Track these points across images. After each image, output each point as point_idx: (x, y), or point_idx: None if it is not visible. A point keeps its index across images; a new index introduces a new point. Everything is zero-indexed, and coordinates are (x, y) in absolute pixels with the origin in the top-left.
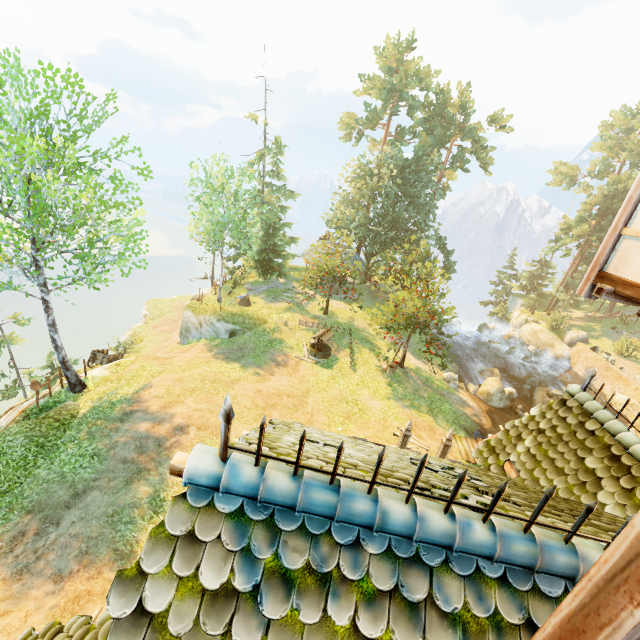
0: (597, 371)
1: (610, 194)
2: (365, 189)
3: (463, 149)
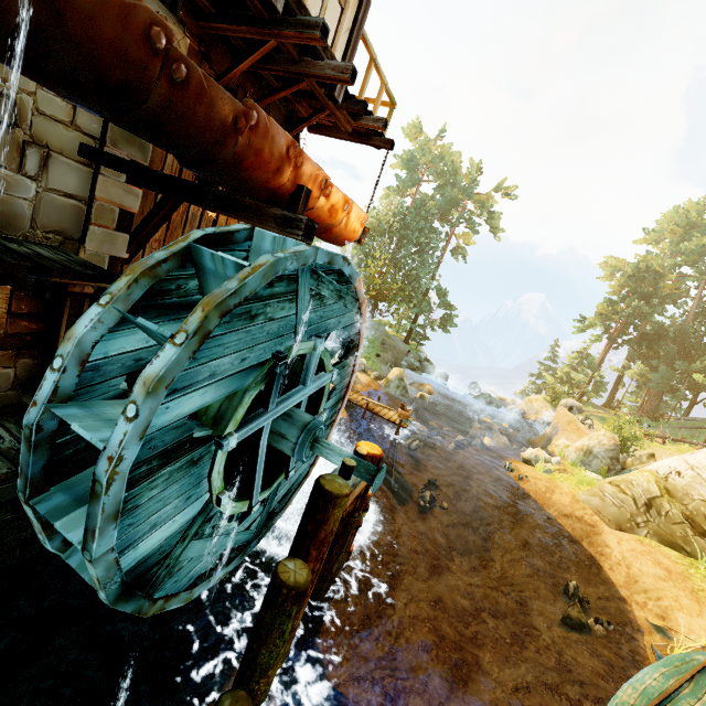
0: (561, 426)
1: (636, 274)
2: None
3: (472, 212)
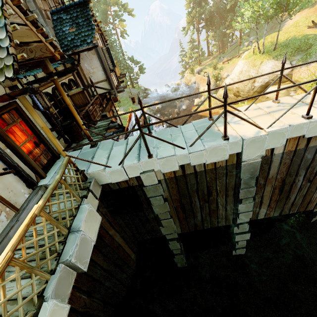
0: (199, 82)
1: None
2: None
3: (116, 11)
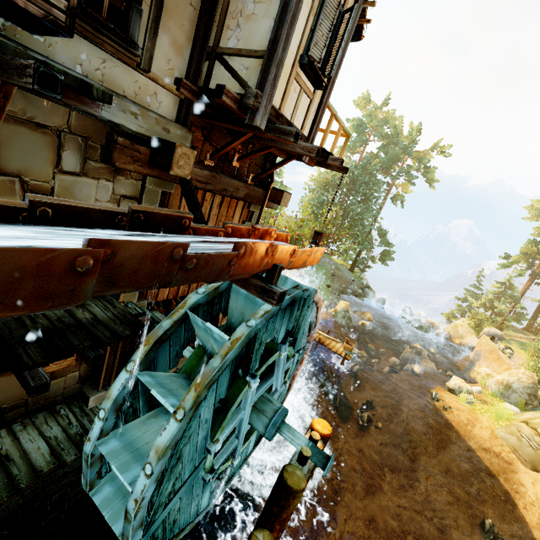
0: (483, 353)
1: None
2: (316, 178)
3: (410, 167)
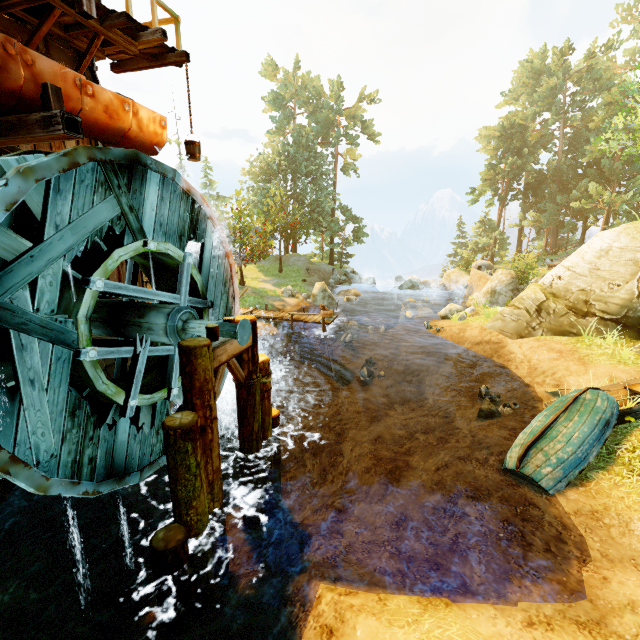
0: (474, 284)
1: (504, 134)
2: (249, 170)
3: (347, 128)
